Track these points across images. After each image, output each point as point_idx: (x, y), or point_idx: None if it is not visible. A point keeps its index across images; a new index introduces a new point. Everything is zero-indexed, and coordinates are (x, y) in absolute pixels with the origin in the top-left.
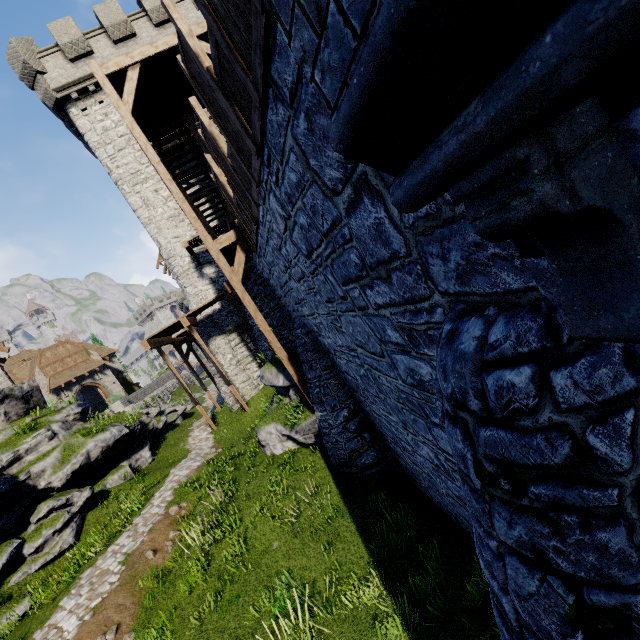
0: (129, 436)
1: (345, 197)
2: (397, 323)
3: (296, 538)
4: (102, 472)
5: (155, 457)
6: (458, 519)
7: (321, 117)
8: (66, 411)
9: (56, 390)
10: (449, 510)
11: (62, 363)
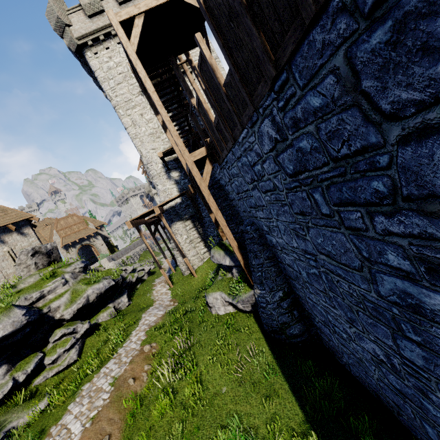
0: (114, 286)
1: (412, 123)
2: (415, 253)
3: (240, 387)
4: (96, 310)
5: (130, 302)
6: (382, 397)
7: (435, 20)
8: (74, 265)
9: (66, 246)
10: (372, 387)
11: (70, 229)
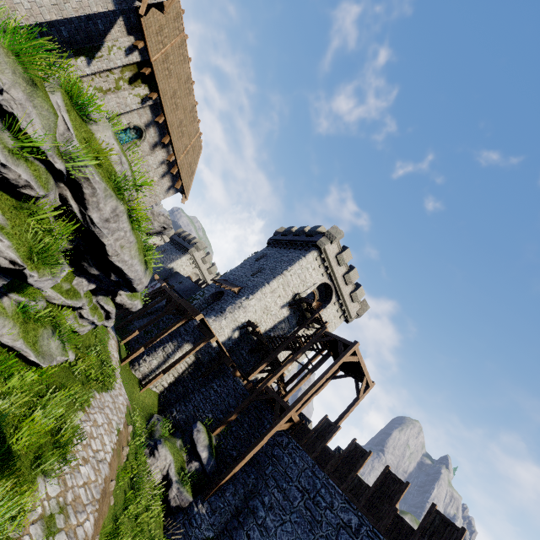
0: None
1: None
2: None
3: None
4: None
5: None
6: None
7: None
8: None
9: None
10: None
11: None
